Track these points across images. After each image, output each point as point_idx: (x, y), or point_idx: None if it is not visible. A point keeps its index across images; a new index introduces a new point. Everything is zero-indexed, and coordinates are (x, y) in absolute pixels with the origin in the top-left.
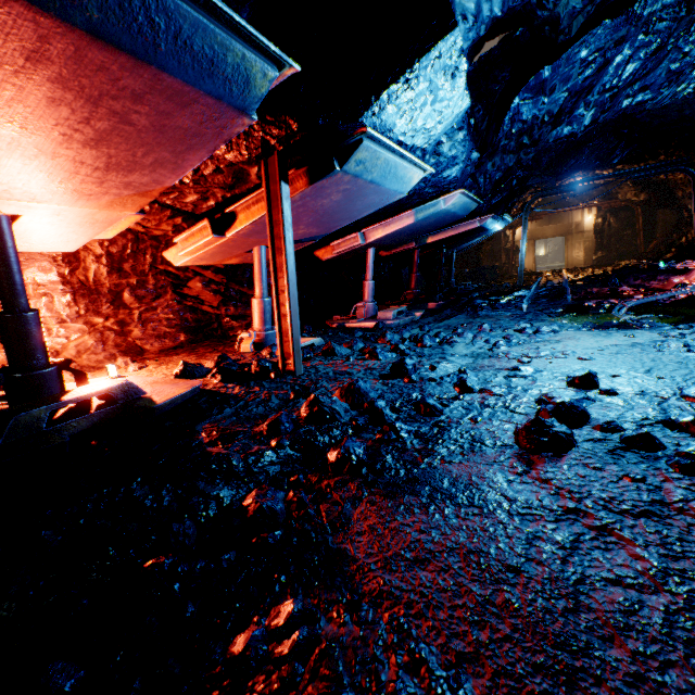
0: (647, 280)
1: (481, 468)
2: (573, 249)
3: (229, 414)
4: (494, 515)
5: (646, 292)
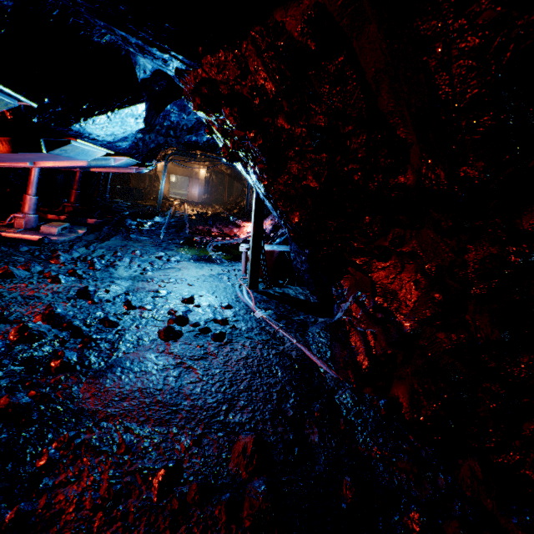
0: (225, 227)
1: (144, 353)
2: (193, 188)
3: None
4: (152, 372)
5: (223, 235)
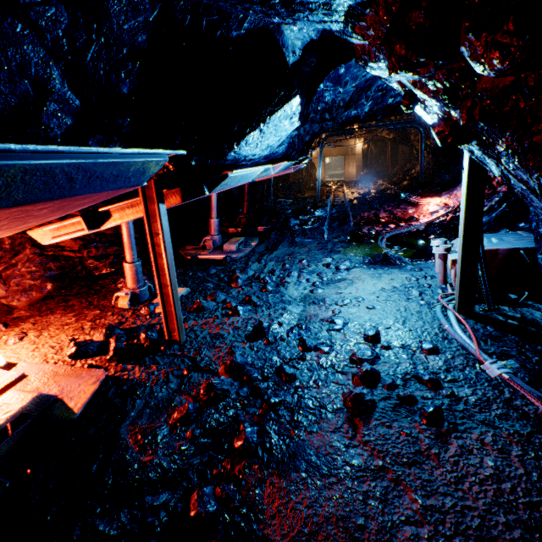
0: (395, 208)
1: (330, 437)
2: (349, 166)
3: (141, 406)
4: (344, 481)
5: (395, 220)
